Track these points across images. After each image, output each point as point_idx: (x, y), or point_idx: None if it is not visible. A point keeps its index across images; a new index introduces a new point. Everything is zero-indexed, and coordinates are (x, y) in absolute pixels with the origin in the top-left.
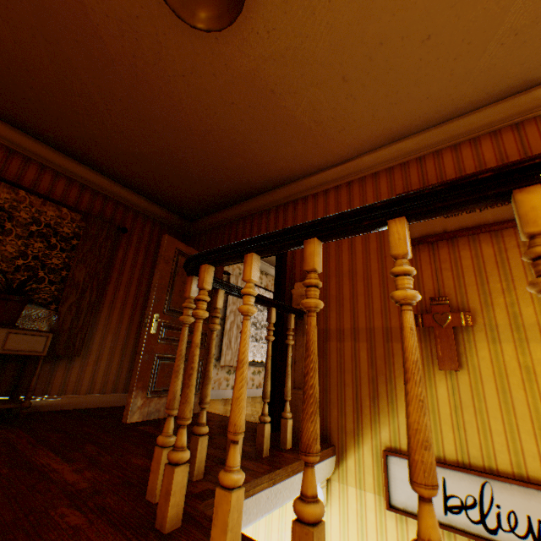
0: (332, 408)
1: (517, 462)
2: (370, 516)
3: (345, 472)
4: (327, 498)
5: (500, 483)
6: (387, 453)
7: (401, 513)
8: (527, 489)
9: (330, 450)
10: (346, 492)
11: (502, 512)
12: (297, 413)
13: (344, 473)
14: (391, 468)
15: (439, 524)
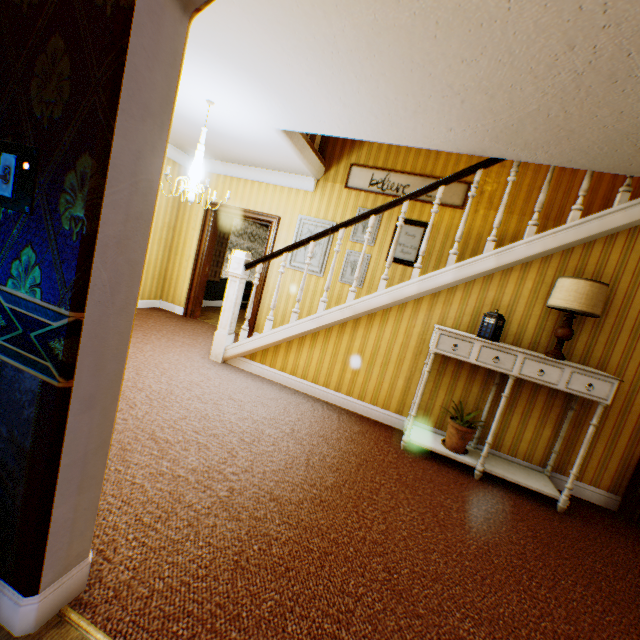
0: (329, 147)
1: (404, 167)
2: (335, 194)
3: (328, 177)
4: (316, 189)
5: (394, 174)
6: (352, 165)
7: (351, 189)
8: (402, 175)
9: (324, 164)
10: (326, 186)
11: (390, 184)
12: (311, 140)
13: (327, 178)
14: (352, 172)
15: (365, 191)
